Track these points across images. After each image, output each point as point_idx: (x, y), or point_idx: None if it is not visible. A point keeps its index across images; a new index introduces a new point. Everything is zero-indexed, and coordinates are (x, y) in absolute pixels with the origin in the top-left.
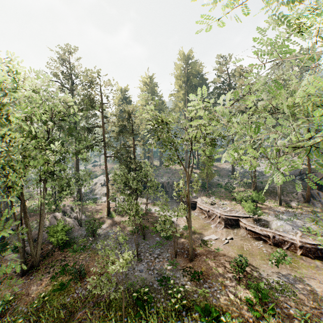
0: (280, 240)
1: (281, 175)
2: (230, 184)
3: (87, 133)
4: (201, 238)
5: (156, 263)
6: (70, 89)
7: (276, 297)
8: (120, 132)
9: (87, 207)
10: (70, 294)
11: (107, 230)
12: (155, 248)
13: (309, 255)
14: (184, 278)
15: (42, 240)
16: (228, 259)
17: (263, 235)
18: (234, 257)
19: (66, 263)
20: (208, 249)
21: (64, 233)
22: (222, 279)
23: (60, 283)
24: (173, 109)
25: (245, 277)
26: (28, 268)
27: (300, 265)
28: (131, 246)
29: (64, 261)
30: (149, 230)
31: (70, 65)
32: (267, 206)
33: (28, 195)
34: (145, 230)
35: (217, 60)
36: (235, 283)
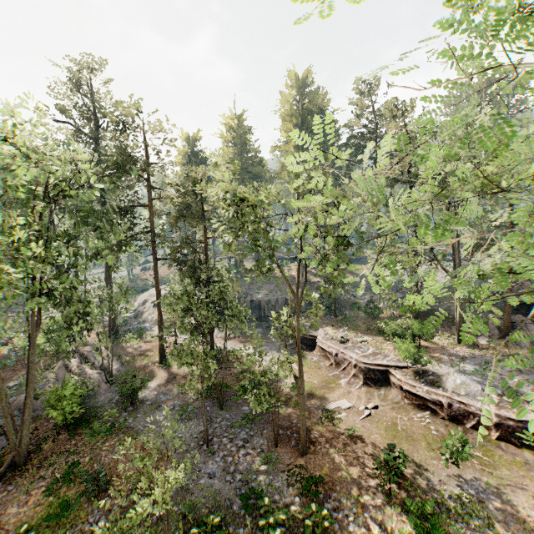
0: (462, 412)
1: (485, 331)
2: (375, 306)
3: (120, 218)
4: (323, 406)
5: (239, 459)
6: (91, 137)
7: (457, 530)
8: (181, 217)
9: (125, 346)
10: (78, 525)
11: (158, 392)
12: (240, 428)
13: (512, 439)
14: (290, 489)
15: (38, 412)
16: (369, 449)
17: (431, 402)
18: (381, 449)
19: (77, 457)
20: (334, 429)
21: (78, 401)
22: (359, 491)
23: (62, 502)
24: (278, 173)
25: (399, 487)
26: (6, 469)
27: (497, 459)
28: (198, 423)
29: (73, 455)
30: (232, 392)
31: (90, 94)
32: (437, 345)
33: (25, 322)
34: (225, 392)
35: (354, 87)
36: (383, 501)
